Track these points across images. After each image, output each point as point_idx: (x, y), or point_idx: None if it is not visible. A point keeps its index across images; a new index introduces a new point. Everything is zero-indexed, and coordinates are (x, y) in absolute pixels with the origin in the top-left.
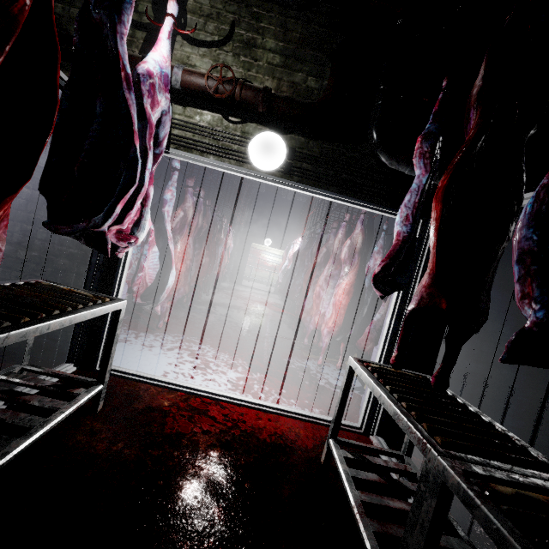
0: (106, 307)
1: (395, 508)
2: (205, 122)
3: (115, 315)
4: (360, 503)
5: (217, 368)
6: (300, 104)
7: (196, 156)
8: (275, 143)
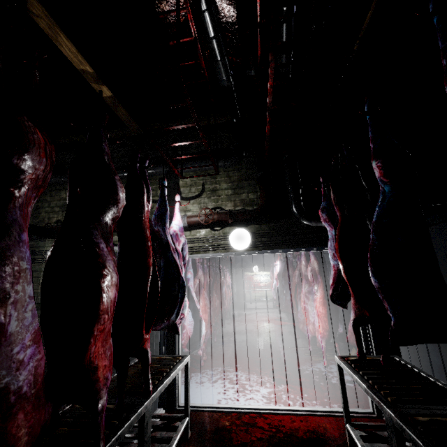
0: (182, 363)
1: None
2: (202, 235)
3: (185, 366)
4: None
5: (251, 388)
6: (249, 212)
7: (203, 254)
8: (243, 234)
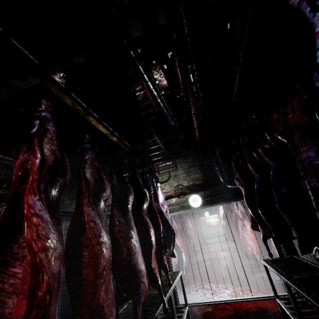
0: (179, 274)
1: (306, 311)
2: (174, 201)
3: (180, 277)
4: (291, 313)
5: (220, 291)
6: (197, 185)
7: (176, 212)
8: (196, 198)
